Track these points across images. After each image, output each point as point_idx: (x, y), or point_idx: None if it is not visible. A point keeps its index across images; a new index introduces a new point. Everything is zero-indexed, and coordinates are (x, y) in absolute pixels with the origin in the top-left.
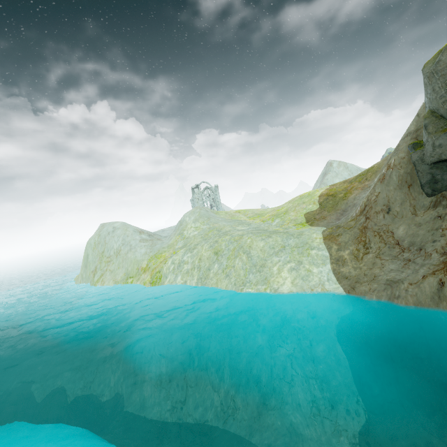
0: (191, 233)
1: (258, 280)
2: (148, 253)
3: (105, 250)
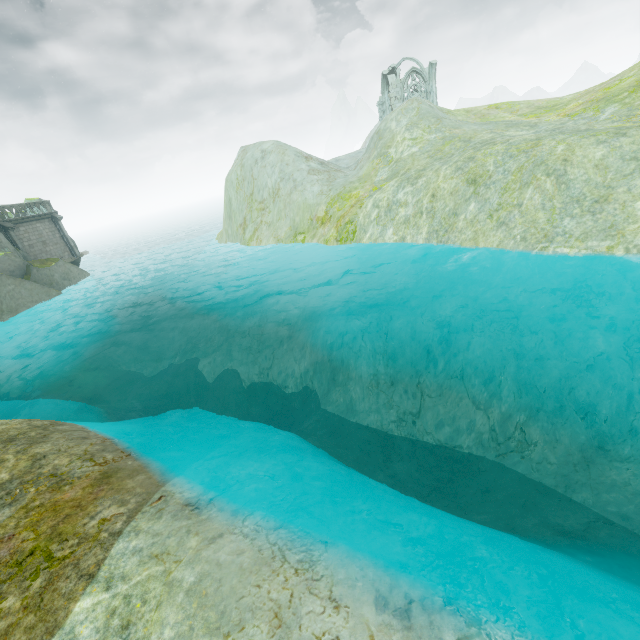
0: (403, 152)
1: (589, 230)
2: (325, 193)
3: (255, 191)
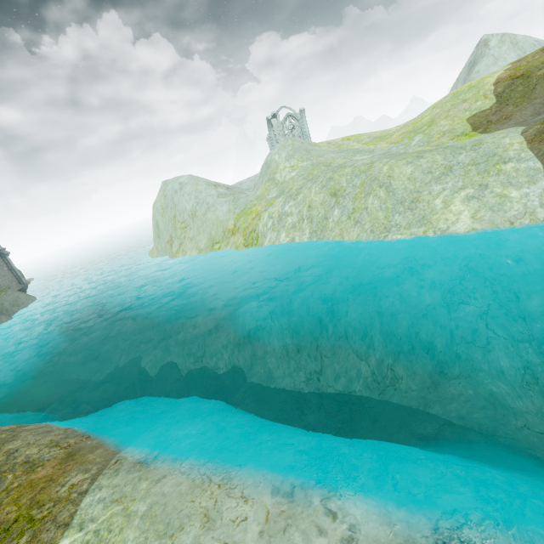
0: (286, 176)
1: (411, 221)
2: (232, 211)
3: (177, 214)
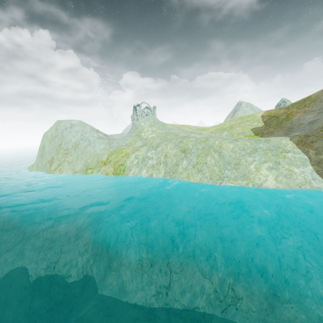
0: (148, 135)
1: (237, 176)
2: (107, 149)
3: (63, 143)
